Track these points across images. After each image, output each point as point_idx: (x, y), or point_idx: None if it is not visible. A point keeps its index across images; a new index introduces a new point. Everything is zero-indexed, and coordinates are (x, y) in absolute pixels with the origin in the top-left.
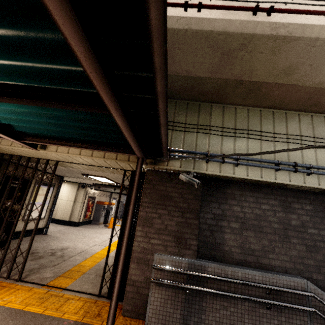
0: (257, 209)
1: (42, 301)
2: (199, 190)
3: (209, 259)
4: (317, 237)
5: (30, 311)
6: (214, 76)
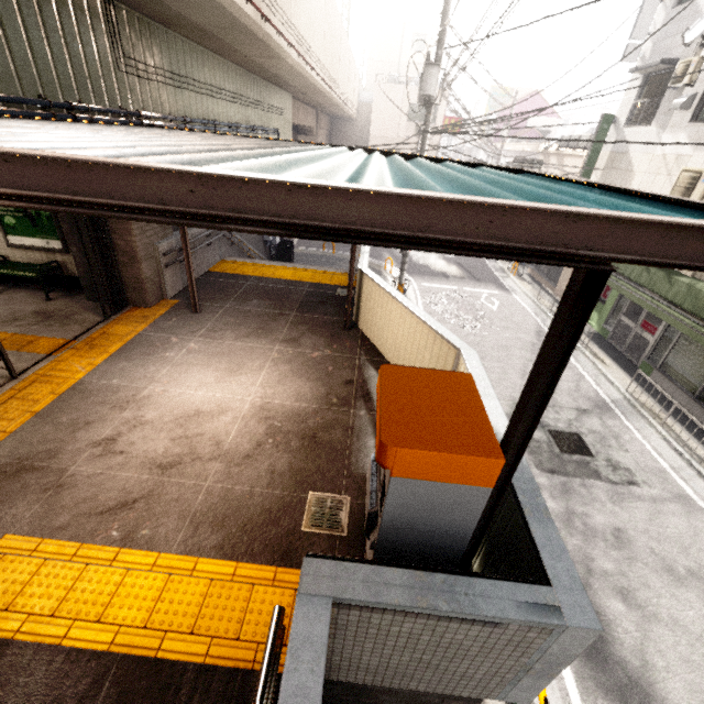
0: None
1: (101, 347)
2: None
3: (176, 230)
4: None
5: (118, 349)
6: (200, 25)
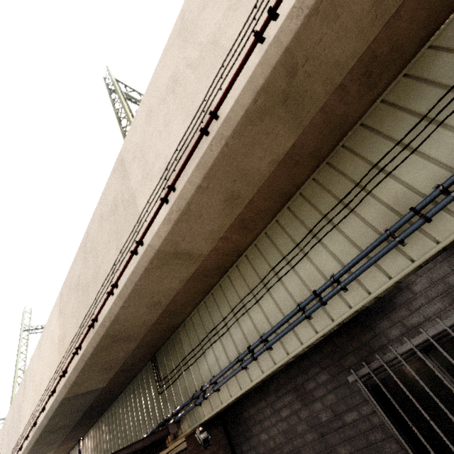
0: (280, 423)
1: None
2: (222, 436)
3: None
4: (363, 425)
5: None
6: (140, 338)
